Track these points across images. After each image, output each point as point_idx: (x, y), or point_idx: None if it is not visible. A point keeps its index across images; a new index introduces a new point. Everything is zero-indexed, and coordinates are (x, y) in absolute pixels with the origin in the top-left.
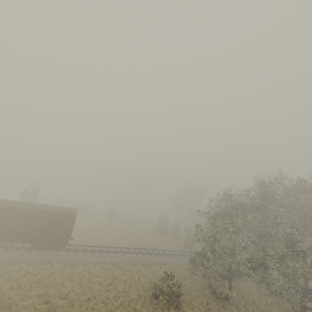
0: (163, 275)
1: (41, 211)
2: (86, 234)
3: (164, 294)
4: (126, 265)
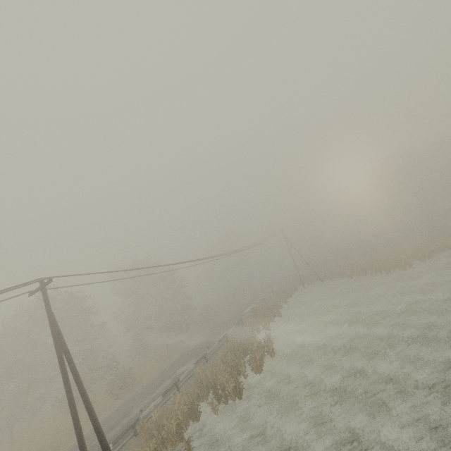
0: None
1: None
2: None
3: None
4: None
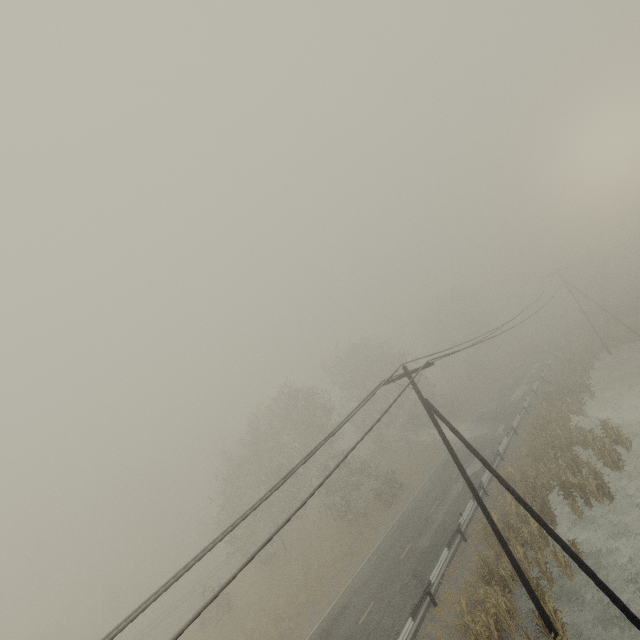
0: (202, 597)
1: None
2: None
3: (210, 612)
4: (167, 634)
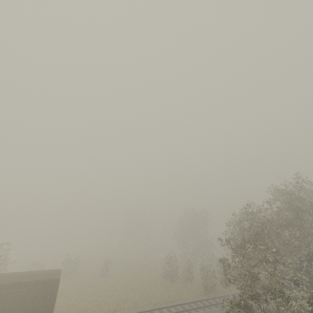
0: None
1: (5, 285)
2: (75, 304)
3: None
4: None
